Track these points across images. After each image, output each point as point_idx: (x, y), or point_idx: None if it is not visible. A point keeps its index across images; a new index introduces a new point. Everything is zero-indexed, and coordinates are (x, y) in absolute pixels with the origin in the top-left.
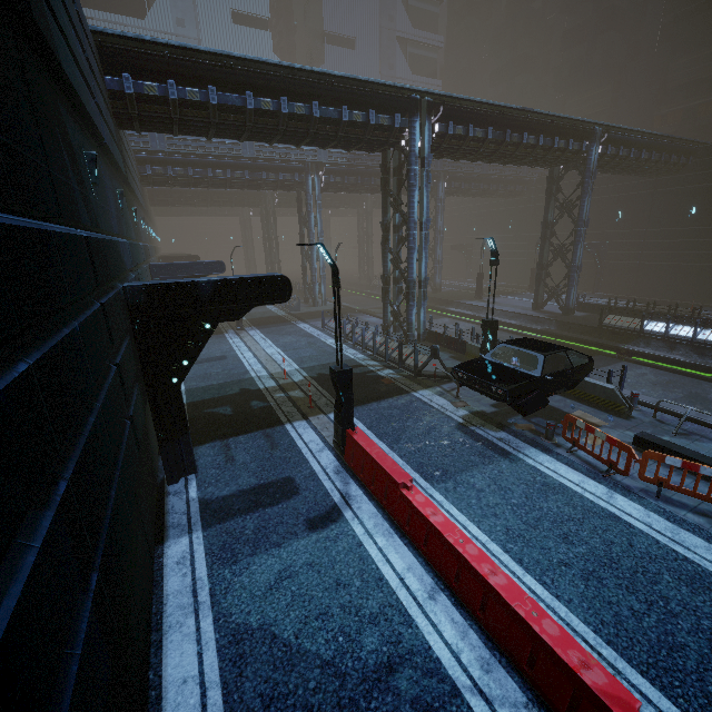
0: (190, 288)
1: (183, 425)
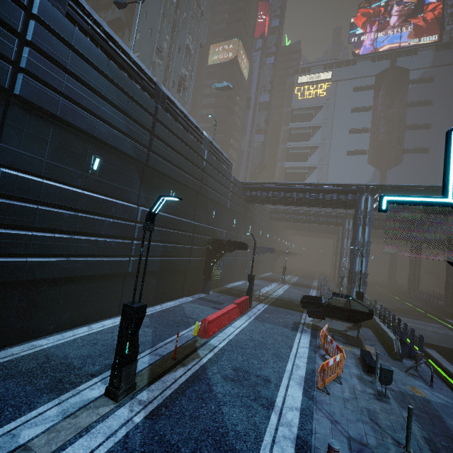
0: (221, 241)
1: (209, 278)
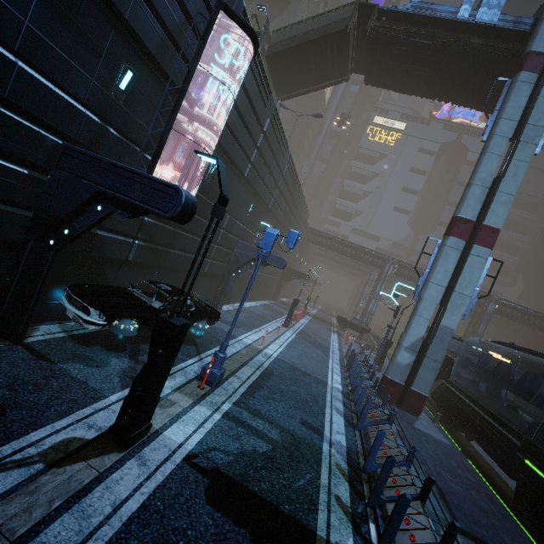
0: (294, 270)
1: (279, 292)
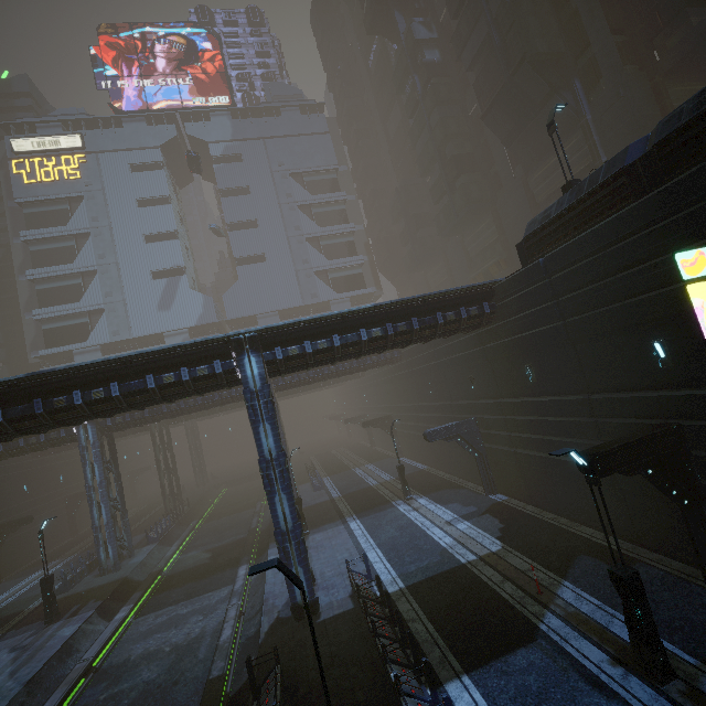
0: None
1: None
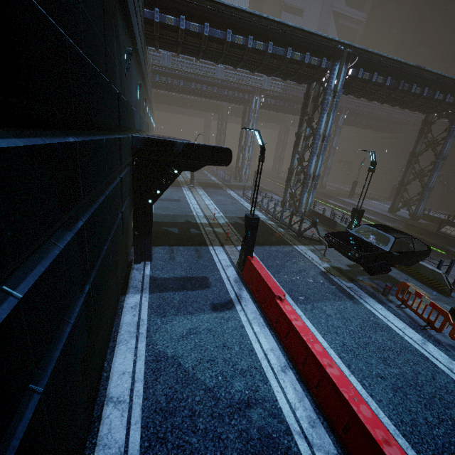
0: (170, 145)
1: (149, 230)
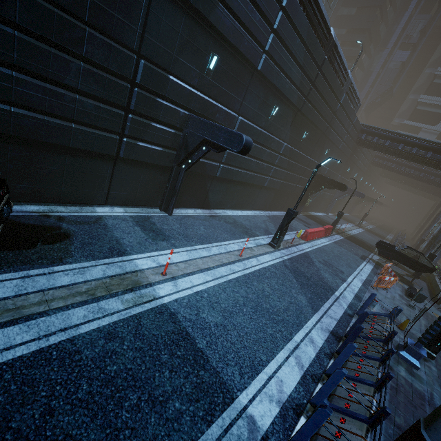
0: (325, 178)
1: (304, 203)
